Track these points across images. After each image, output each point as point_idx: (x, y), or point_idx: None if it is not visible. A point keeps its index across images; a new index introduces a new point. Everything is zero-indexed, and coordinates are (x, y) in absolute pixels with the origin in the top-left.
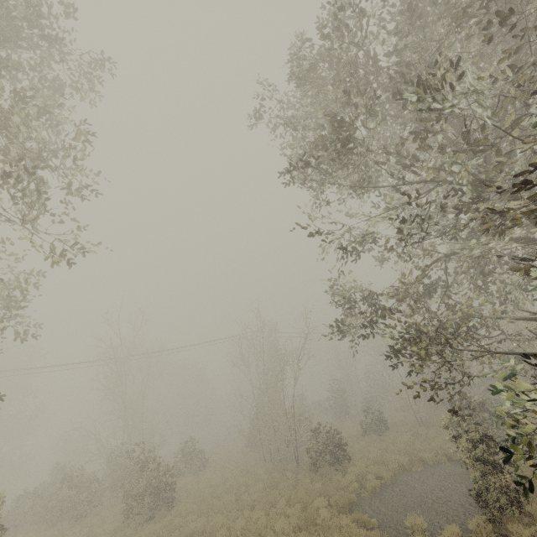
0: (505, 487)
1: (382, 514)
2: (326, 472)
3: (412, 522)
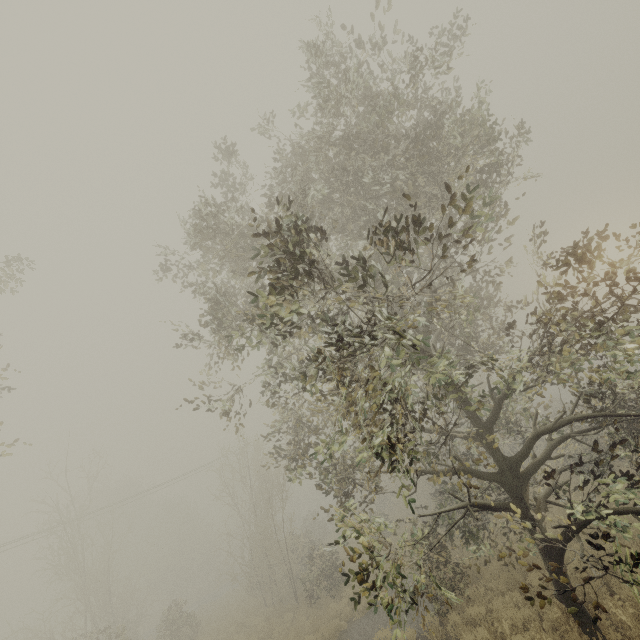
0: (441, 579)
1: (365, 635)
2: (325, 602)
3: (380, 636)
